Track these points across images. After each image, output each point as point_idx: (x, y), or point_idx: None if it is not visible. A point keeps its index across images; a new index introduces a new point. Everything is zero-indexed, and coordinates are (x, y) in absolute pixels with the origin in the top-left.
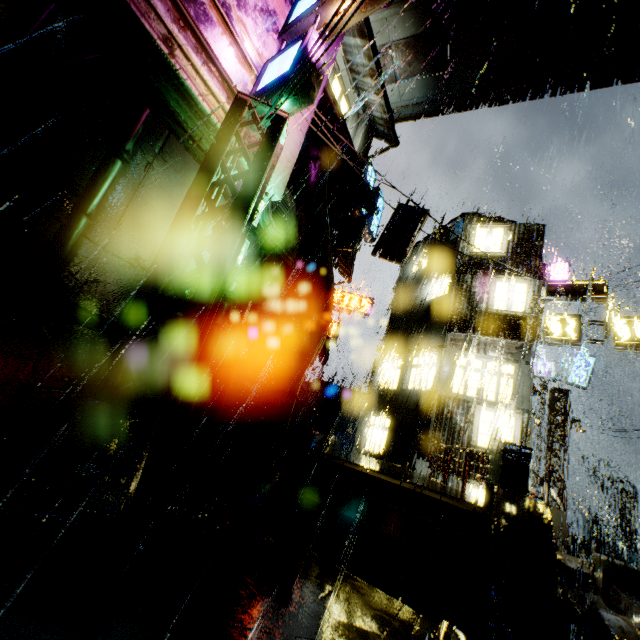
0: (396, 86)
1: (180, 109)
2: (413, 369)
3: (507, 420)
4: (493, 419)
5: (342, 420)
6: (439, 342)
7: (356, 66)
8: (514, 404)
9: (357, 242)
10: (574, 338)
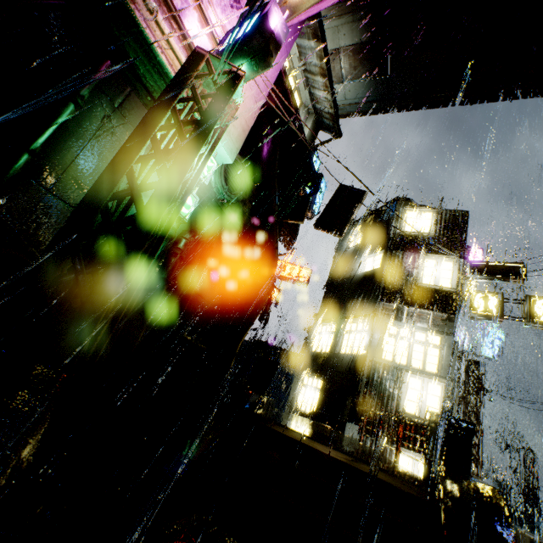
0: (342, 86)
1: (139, 61)
2: (346, 334)
3: (434, 388)
4: (421, 387)
5: (277, 378)
6: (371, 311)
7: (309, 66)
8: (440, 373)
9: (301, 215)
10: (496, 314)
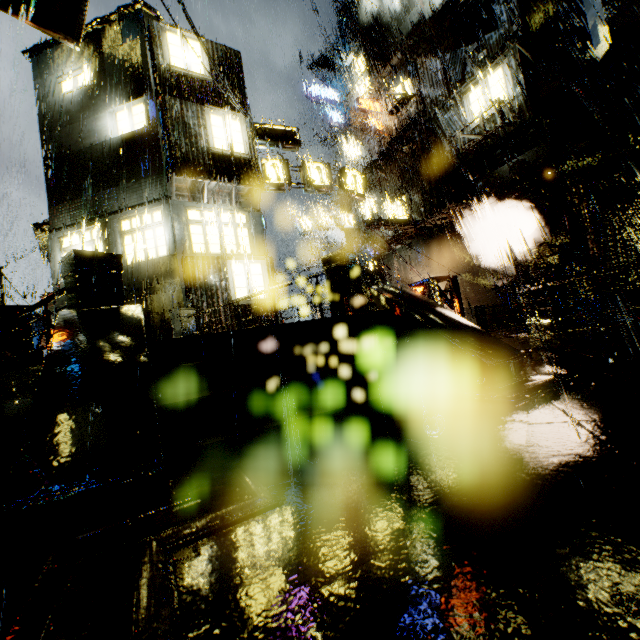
0: None
1: None
2: (127, 237)
3: (256, 268)
4: (245, 270)
5: None
6: (159, 193)
7: None
8: (254, 253)
9: None
10: (287, 183)
